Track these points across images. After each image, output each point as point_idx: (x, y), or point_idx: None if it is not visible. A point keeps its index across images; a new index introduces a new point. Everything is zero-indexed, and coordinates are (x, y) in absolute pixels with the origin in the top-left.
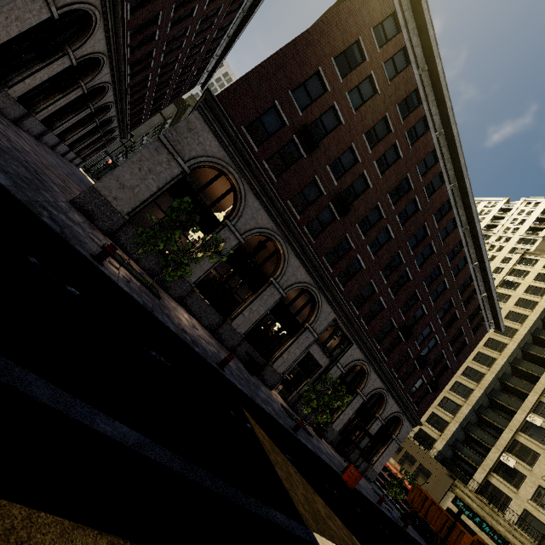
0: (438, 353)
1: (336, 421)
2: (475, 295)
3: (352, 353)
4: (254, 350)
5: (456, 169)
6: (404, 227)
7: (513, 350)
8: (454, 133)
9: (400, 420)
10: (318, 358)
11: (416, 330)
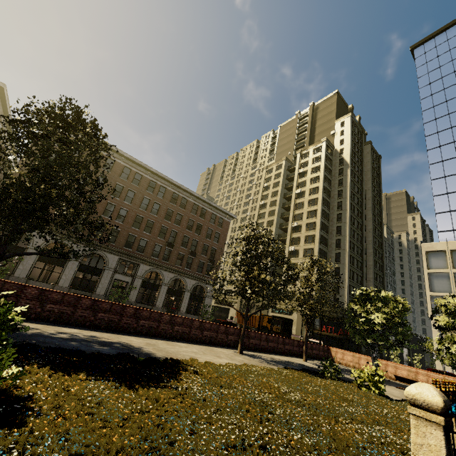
0: (203, 245)
1: (157, 303)
2: (206, 210)
3: (143, 268)
4: (80, 291)
5: (143, 167)
6: (132, 203)
7: (276, 221)
8: (127, 156)
9: (202, 286)
10: (123, 279)
11: (178, 242)
